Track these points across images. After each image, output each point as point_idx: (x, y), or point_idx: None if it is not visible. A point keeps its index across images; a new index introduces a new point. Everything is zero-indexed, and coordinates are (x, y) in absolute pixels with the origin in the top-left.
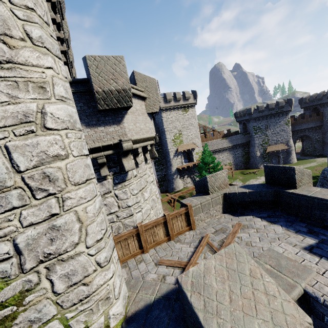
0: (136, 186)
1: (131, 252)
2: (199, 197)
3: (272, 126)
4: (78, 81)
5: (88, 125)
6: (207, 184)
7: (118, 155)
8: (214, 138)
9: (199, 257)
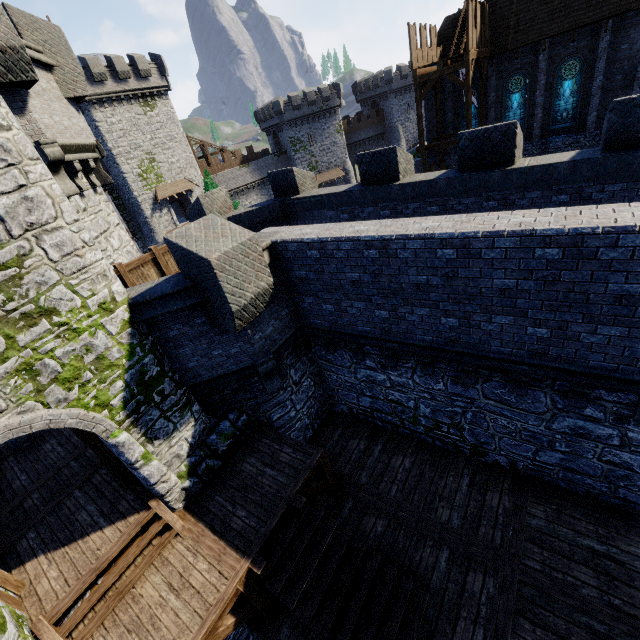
0: (91, 226)
1: None
2: None
3: (319, 136)
4: None
5: None
6: (202, 208)
7: None
8: (227, 165)
9: None
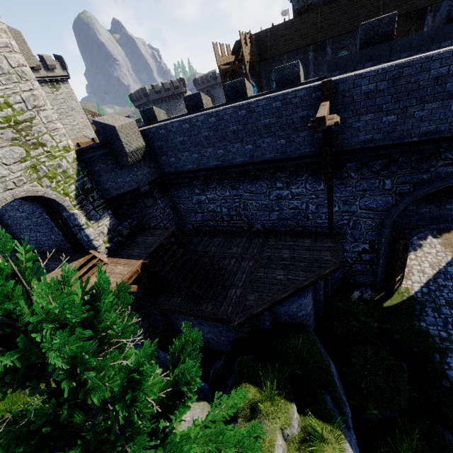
0: None
1: None
2: None
3: (174, 110)
4: None
5: None
6: None
7: None
8: None
9: None
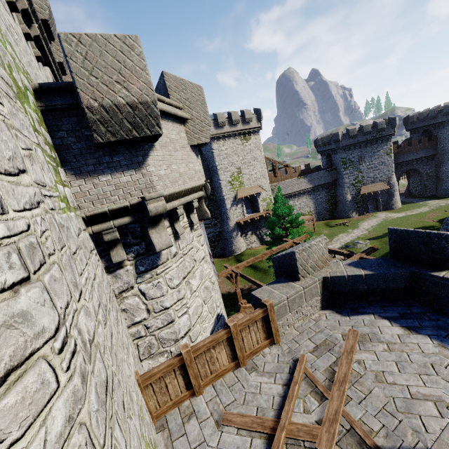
0: (176, 273)
1: (173, 398)
2: (283, 285)
3: (368, 157)
4: (51, 88)
5: (79, 174)
6: (295, 264)
7: (142, 223)
8: (288, 177)
9: (295, 407)
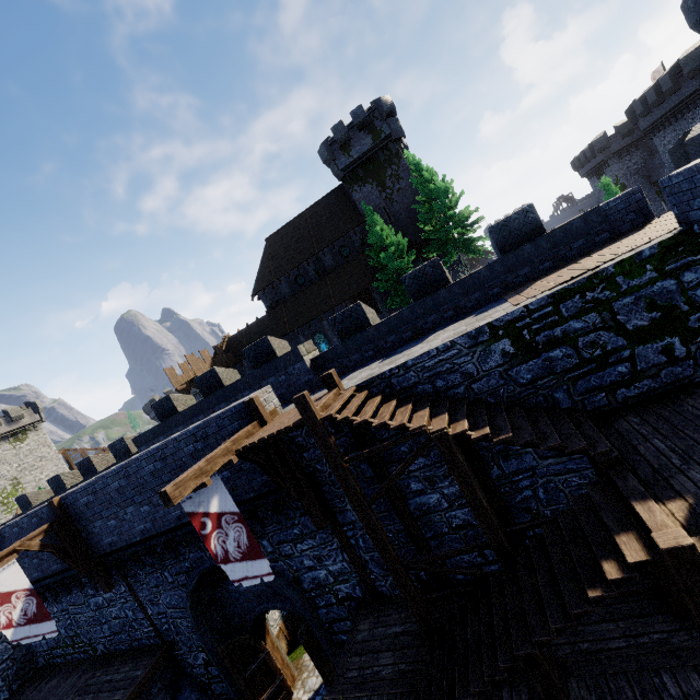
0: None
1: None
2: None
3: None
4: None
5: None
6: None
7: None
8: None
9: None
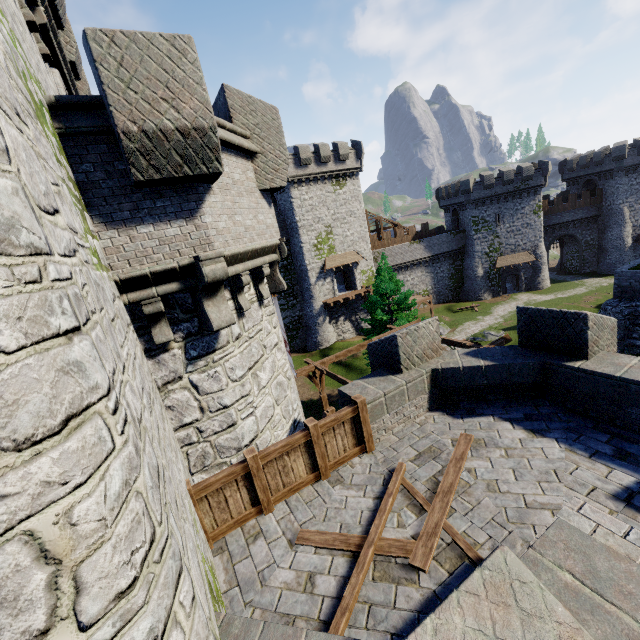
0: (239, 361)
1: (235, 516)
2: (380, 379)
3: (509, 216)
4: (72, 104)
5: (111, 222)
6: (397, 352)
7: (194, 292)
8: (398, 240)
9: (388, 521)
